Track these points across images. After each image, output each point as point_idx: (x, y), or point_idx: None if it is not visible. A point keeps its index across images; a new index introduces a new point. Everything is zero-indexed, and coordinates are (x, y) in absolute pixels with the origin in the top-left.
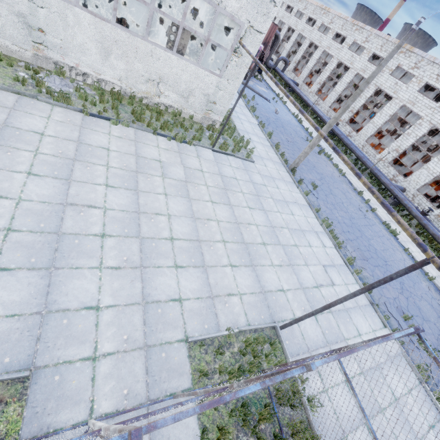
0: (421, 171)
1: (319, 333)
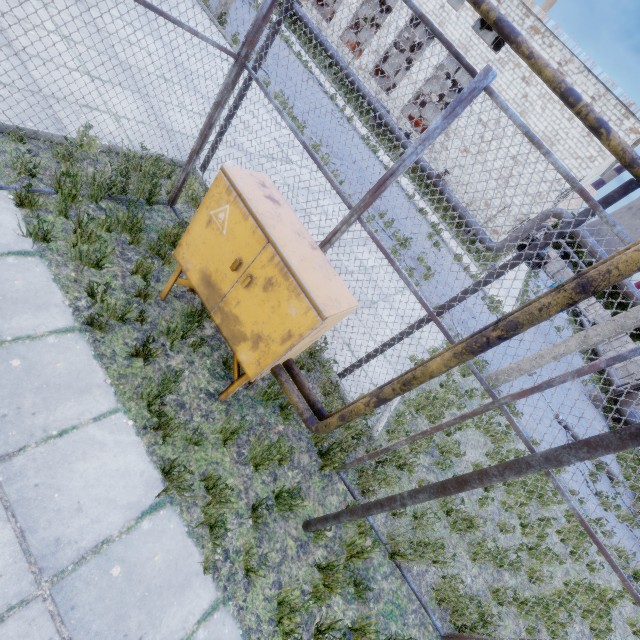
0: (404, 83)
1: None
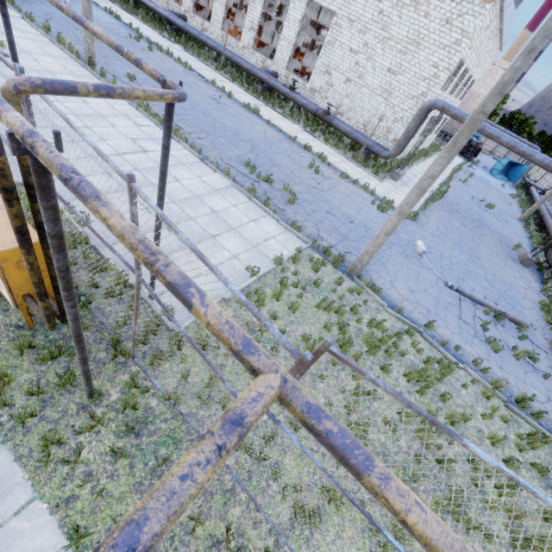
0: (281, 44)
1: (113, 184)
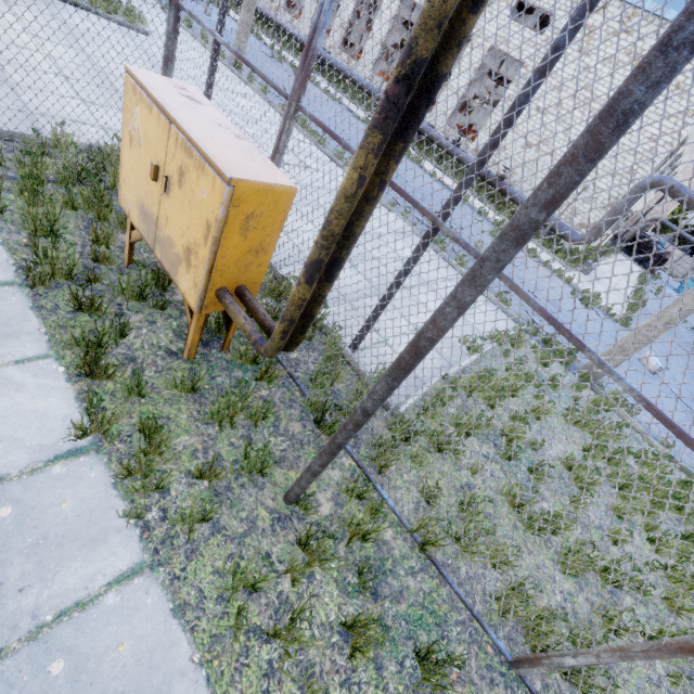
0: (445, 94)
1: None
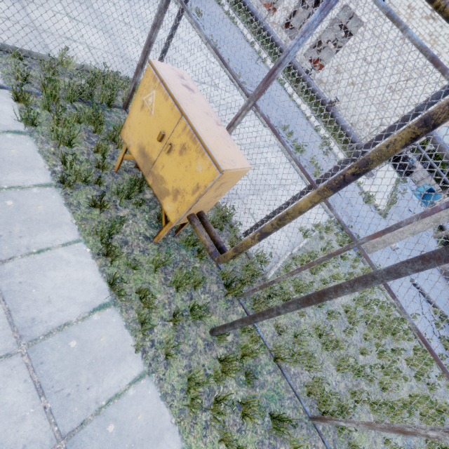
0: None
1: None
